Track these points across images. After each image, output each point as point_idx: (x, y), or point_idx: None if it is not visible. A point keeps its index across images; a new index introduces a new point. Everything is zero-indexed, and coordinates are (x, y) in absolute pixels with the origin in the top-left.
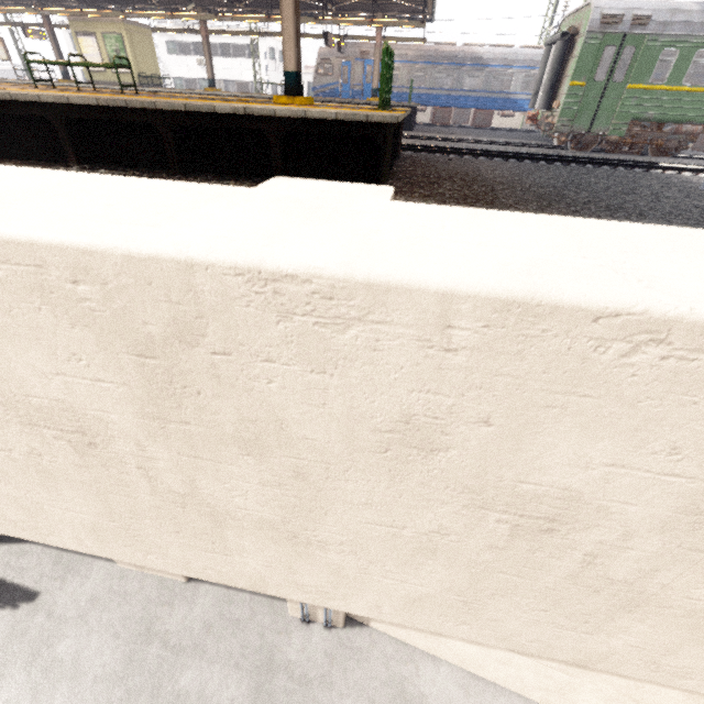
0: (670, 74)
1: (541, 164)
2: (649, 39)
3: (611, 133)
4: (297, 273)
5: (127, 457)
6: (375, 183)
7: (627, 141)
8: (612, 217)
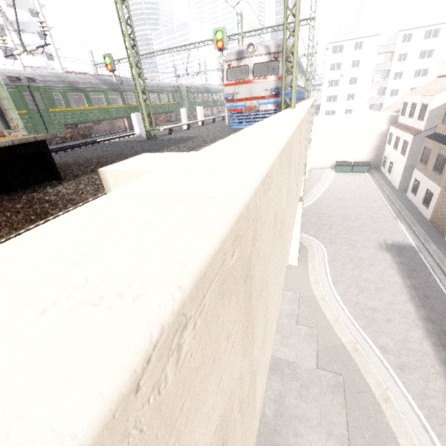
0: (64, 103)
1: (63, 152)
2: (42, 88)
3: (60, 133)
4: (294, 130)
5: (284, 226)
6: (44, 180)
7: (69, 135)
8: (156, 151)
